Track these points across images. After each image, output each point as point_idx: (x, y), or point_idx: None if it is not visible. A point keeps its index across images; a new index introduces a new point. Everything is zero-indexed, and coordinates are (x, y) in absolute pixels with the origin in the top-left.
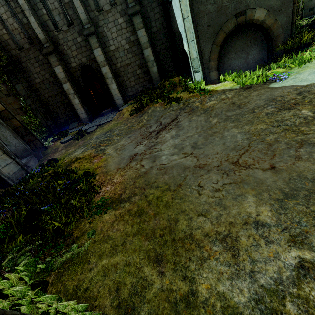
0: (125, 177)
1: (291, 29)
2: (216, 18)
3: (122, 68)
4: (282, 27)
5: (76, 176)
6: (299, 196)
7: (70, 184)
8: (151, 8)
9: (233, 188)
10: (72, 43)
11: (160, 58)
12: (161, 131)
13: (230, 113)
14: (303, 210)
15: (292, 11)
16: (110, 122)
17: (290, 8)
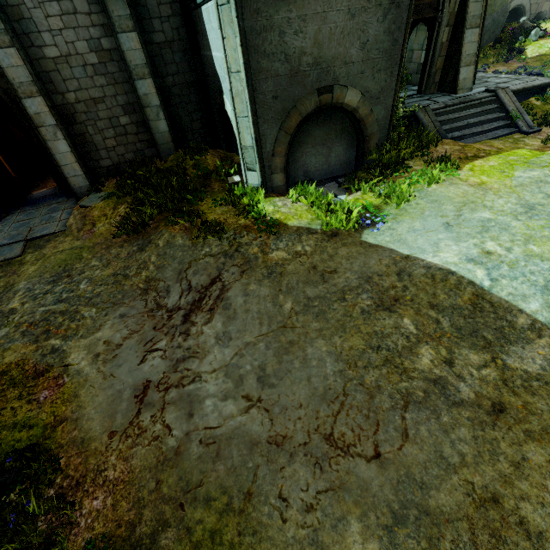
0: (135, 466)
1: (388, 128)
2: (288, 88)
3: (81, 105)
4: (379, 123)
5: None
6: (409, 519)
7: None
8: None
9: (331, 503)
10: None
11: (174, 102)
12: (192, 311)
13: (311, 292)
14: (414, 549)
15: (392, 103)
16: (59, 238)
17: (391, 98)
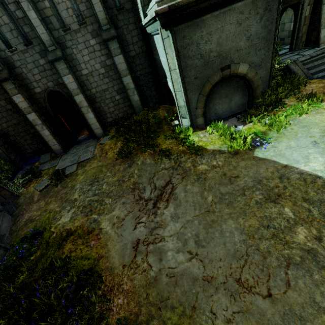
0: (136, 284)
1: (268, 81)
2: (203, 71)
3: (98, 94)
4: (262, 79)
5: (76, 270)
6: None
7: (74, 290)
8: (128, 30)
9: (241, 320)
10: (33, 65)
11: (141, 84)
12: (157, 201)
13: (223, 190)
14: None
15: (270, 66)
16: (91, 161)
17: (269, 64)
